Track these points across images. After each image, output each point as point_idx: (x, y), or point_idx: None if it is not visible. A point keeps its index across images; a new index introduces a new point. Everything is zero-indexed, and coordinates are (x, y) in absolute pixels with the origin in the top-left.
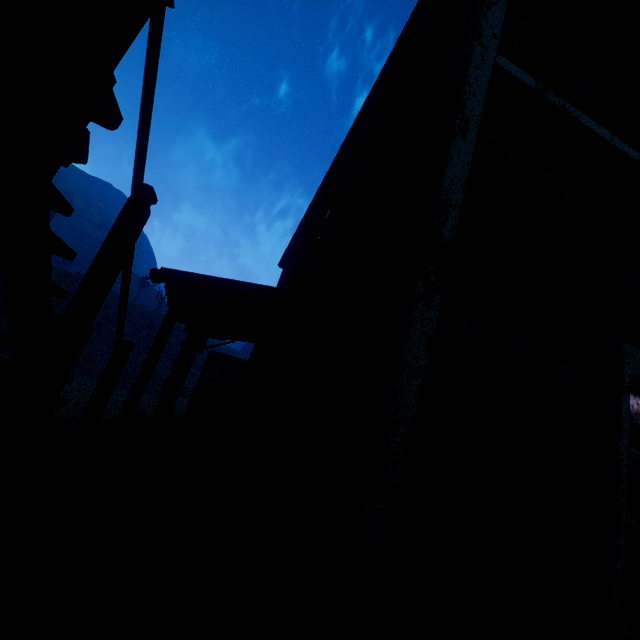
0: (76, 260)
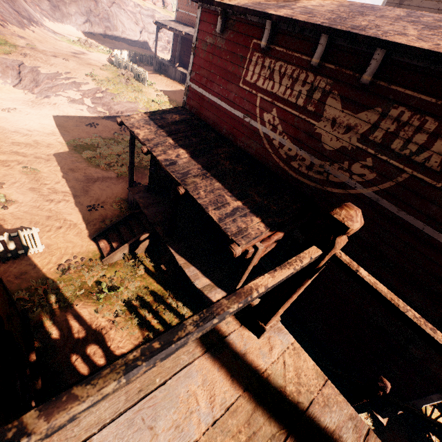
0: None
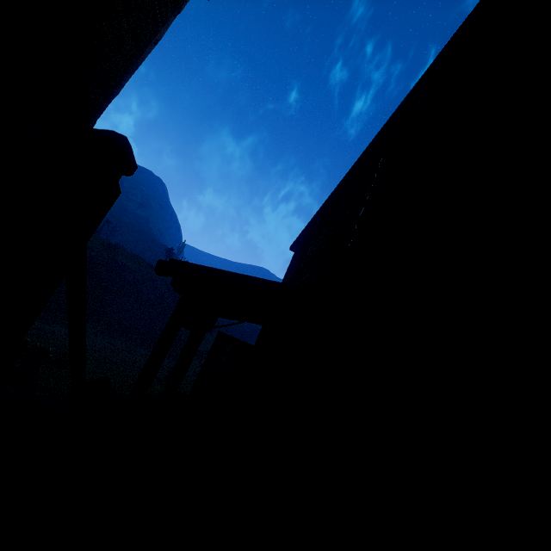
0: (120, 232)
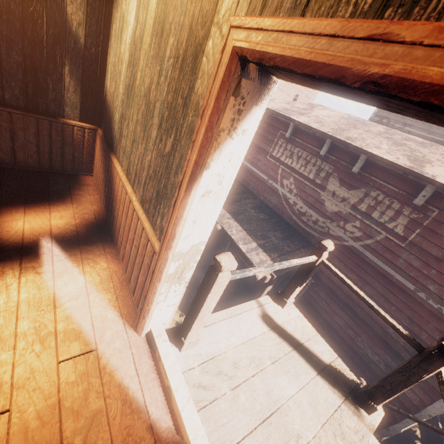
0: None
